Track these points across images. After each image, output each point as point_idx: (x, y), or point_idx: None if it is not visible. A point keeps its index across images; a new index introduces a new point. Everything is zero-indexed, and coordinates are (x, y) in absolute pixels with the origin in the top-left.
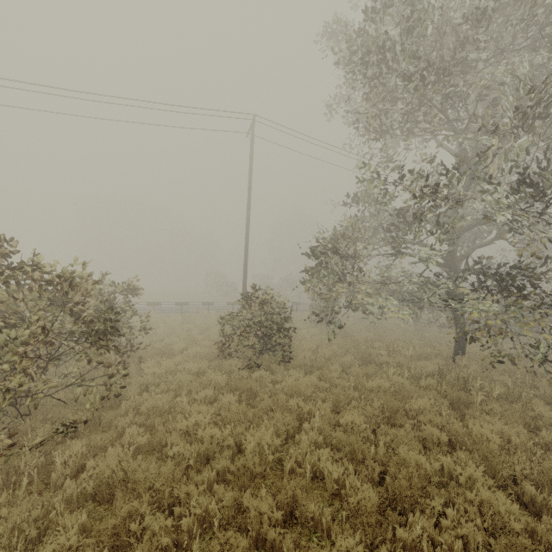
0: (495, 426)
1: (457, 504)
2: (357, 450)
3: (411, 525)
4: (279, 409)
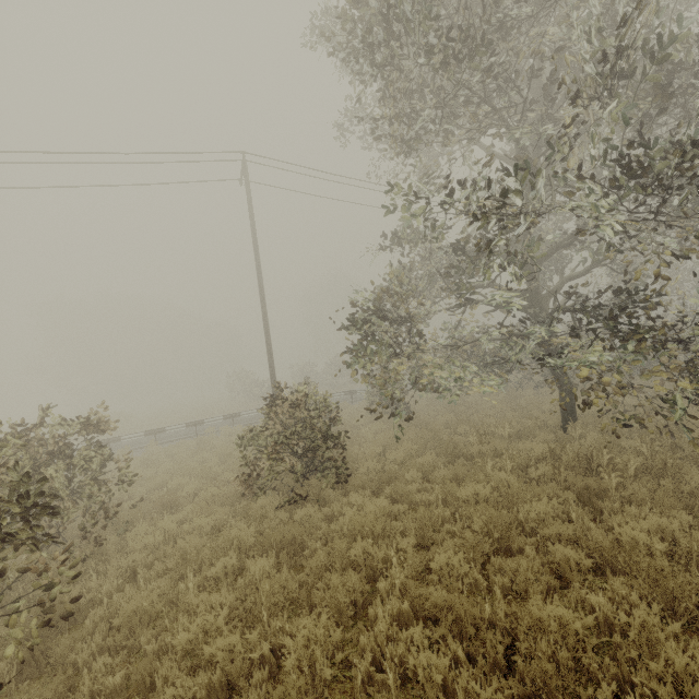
0: (650, 523)
1: (639, 685)
2: (464, 619)
3: None
4: (337, 566)
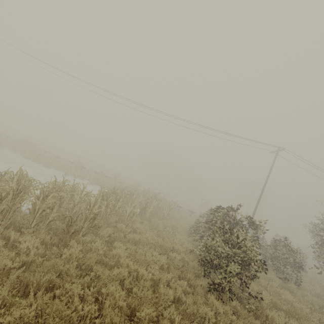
0: None
1: None
2: None
3: None
4: (317, 311)
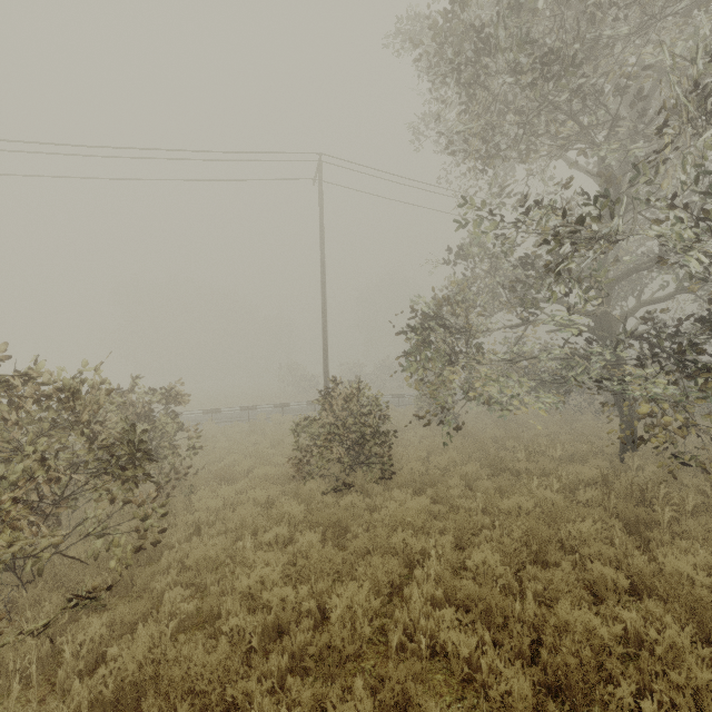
0: (698, 558)
1: (657, 692)
2: (494, 610)
3: None
4: (378, 549)
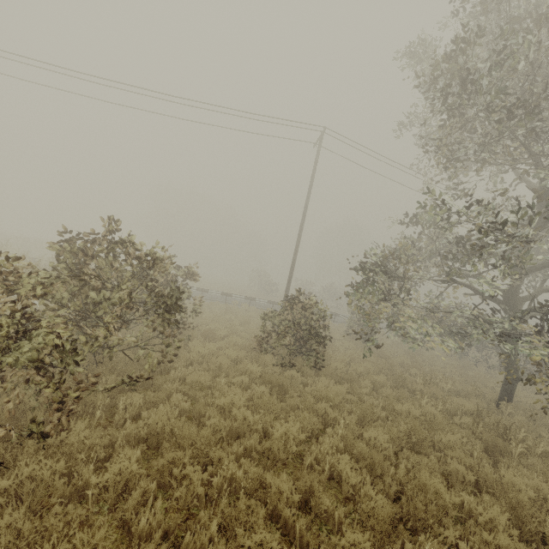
0: (531, 481)
1: (472, 541)
2: (377, 464)
3: (420, 546)
4: (306, 409)
